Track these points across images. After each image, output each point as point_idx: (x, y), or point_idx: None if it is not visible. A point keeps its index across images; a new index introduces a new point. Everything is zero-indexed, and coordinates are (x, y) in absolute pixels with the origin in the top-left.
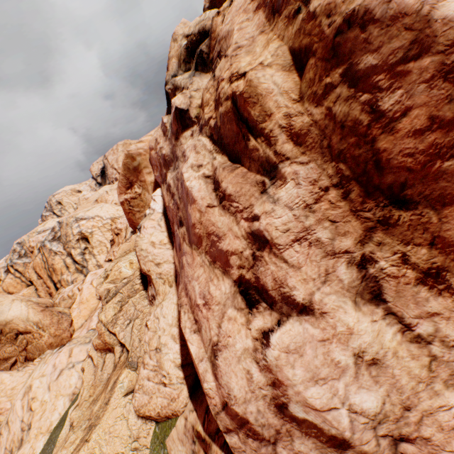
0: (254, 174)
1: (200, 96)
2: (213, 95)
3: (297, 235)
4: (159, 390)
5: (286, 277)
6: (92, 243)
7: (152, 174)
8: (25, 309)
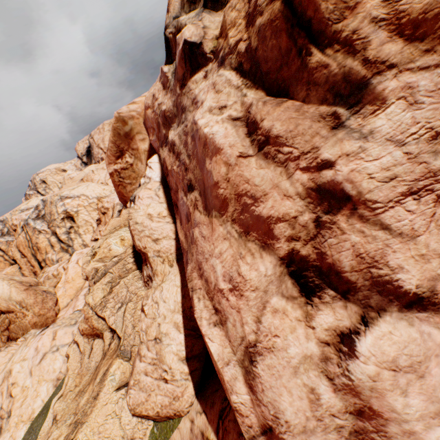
0: (314, 106)
1: (216, 26)
2: (243, 10)
3: (412, 184)
4: (159, 387)
5: (386, 251)
6: (78, 222)
7: (145, 141)
8: (7, 288)
